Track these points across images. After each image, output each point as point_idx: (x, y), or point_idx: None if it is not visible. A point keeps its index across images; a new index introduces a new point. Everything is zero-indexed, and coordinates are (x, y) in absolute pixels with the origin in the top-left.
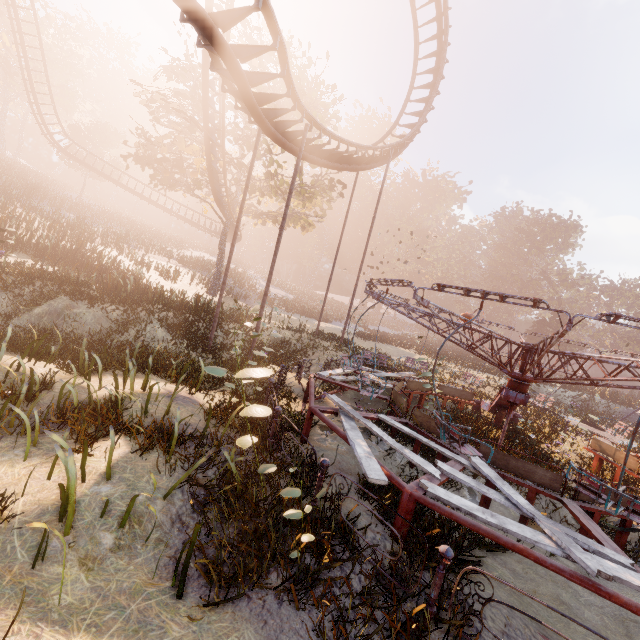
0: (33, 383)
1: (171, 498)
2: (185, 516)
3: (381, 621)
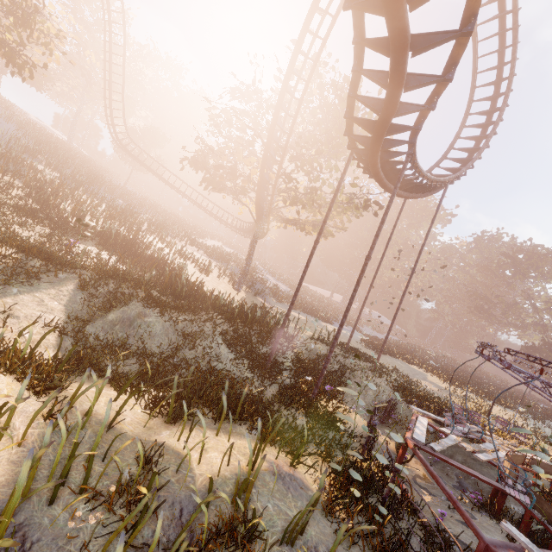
0: (150, 485)
1: None
2: None
3: None
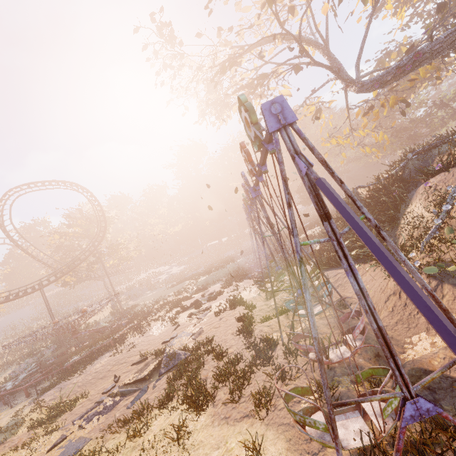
0: None
1: None
2: None
3: None
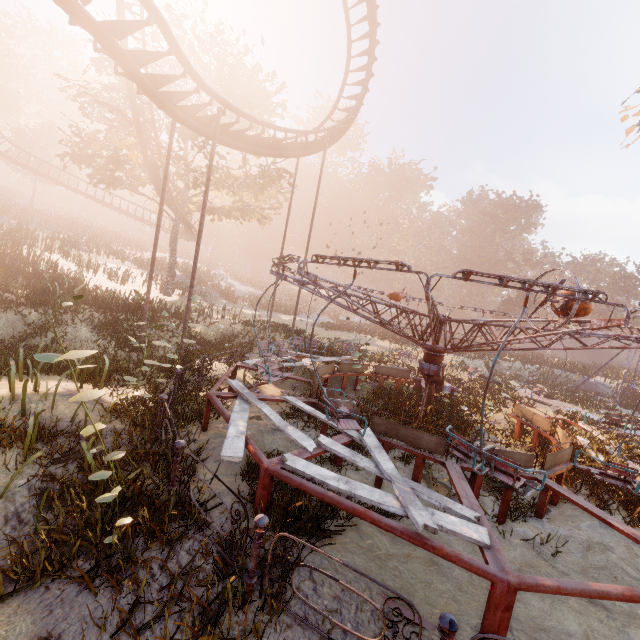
0: None
1: (11, 496)
2: (26, 513)
3: (202, 599)
